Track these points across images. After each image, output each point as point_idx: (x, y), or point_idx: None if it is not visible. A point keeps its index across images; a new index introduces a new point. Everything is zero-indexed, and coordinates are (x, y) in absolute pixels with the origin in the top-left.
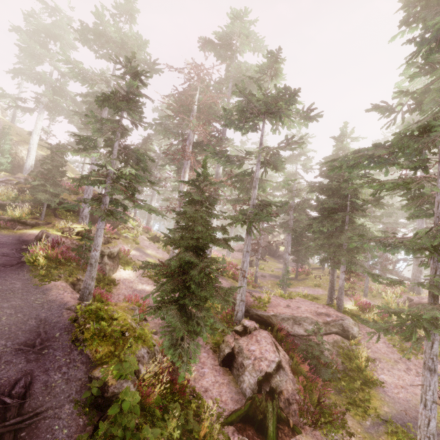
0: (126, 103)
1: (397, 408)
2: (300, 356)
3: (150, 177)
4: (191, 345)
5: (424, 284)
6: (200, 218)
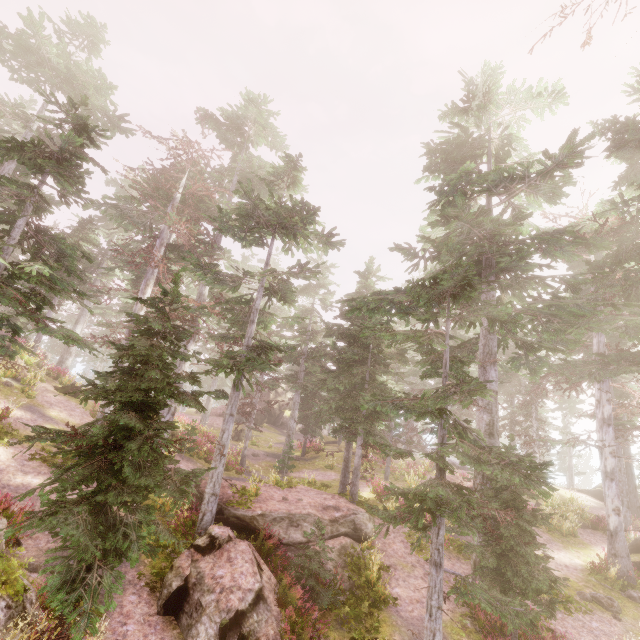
0: (56, 164)
1: (410, 633)
2: (293, 575)
3: (81, 283)
4: (106, 578)
5: (431, 456)
6: (157, 359)
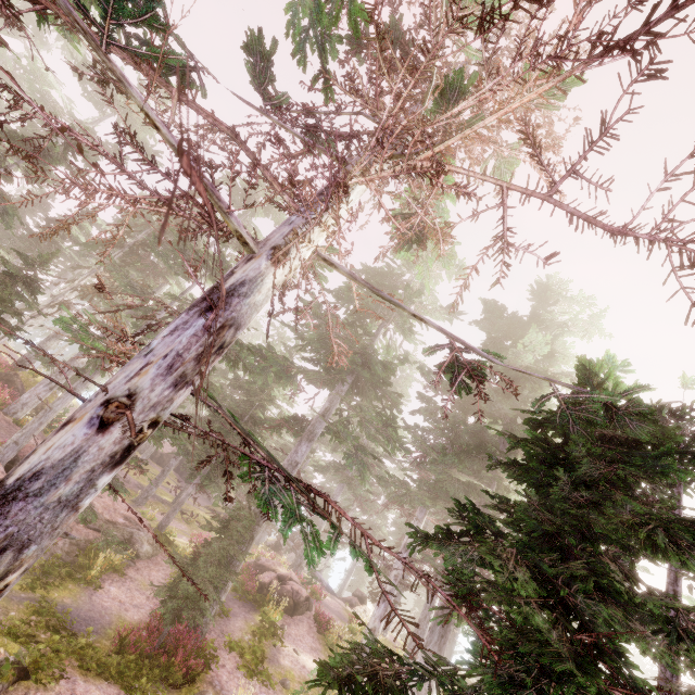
0: None
1: (83, 606)
2: None
3: None
4: None
5: None
6: None
